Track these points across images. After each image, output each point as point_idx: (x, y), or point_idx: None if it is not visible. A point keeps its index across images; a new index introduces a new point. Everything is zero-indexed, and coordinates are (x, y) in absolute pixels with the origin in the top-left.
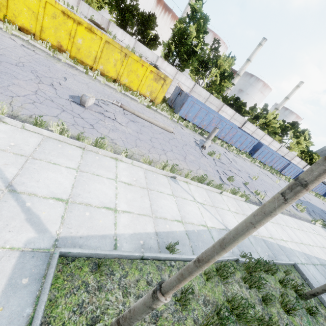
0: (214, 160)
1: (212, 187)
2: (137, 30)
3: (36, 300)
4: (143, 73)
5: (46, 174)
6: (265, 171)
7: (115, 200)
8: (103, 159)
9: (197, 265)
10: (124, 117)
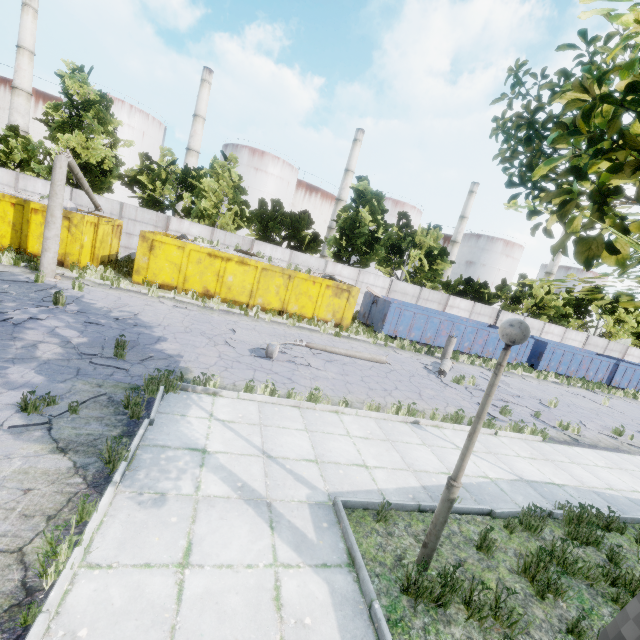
0: (467, 389)
1: None
2: (288, 236)
3: (342, 539)
4: (317, 292)
5: (284, 439)
6: (574, 390)
7: (360, 457)
8: (323, 415)
9: (469, 439)
10: (317, 359)
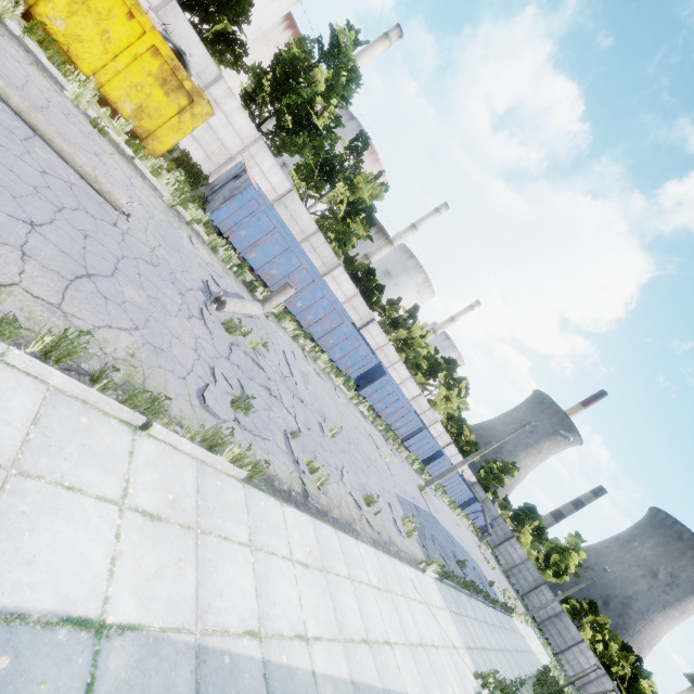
0: (233, 346)
1: (108, 393)
2: None
3: None
4: (127, 39)
5: None
6: (373, 430)
7: None
8: None
9: None
10: None
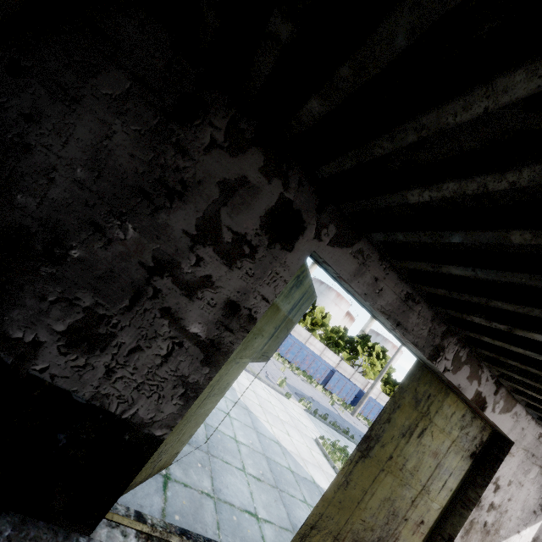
0: None
1: None
2: None
3: None
4: None
5: None
6: (277, 362)
7: None
8: None
9: None
10: None
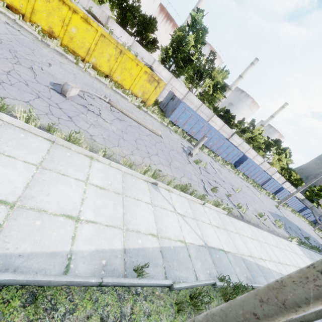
0: (200, 169)
1: (195, 197)
2: (136, 30)
3: None
4: (137, 73)
5: None
6: (248, 184)
7: (80, 207)
8: (75, 156)
9: None
10: (110, 114)
